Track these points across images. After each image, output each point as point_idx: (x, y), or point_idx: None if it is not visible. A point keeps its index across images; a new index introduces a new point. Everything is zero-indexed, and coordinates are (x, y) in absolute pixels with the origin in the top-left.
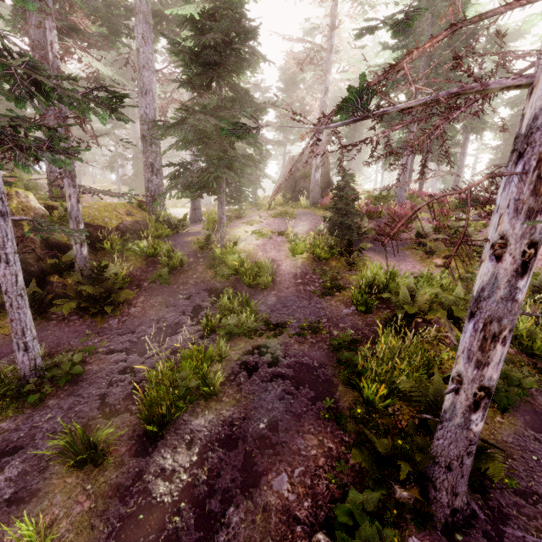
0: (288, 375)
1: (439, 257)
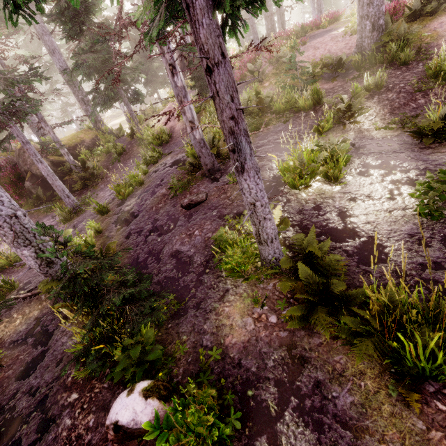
0: (169, 166)
1: (268, 81)
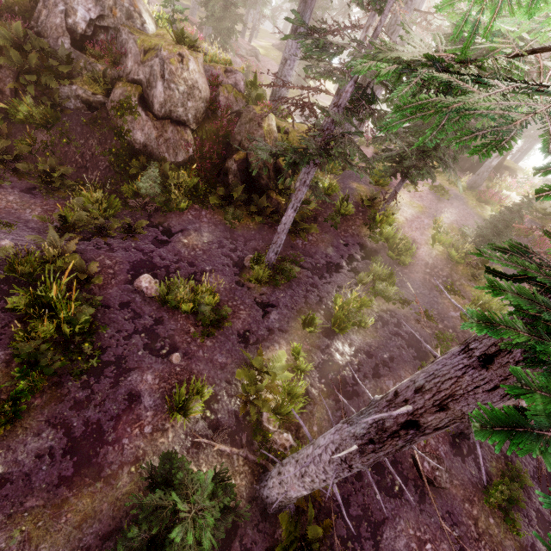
0: (405, 337)
1: None
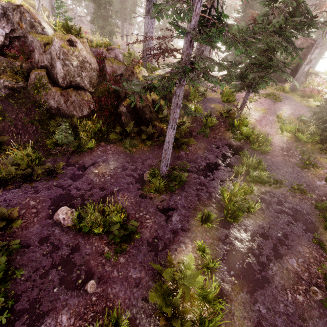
0: (289, 213)
1: None
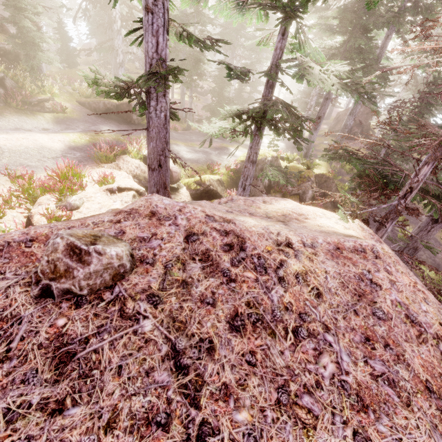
0: None
1: None
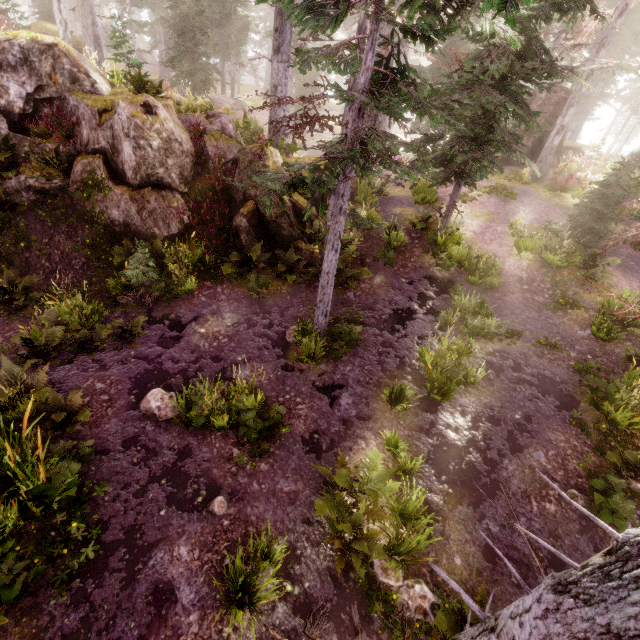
0: (533, 383)
1: None
